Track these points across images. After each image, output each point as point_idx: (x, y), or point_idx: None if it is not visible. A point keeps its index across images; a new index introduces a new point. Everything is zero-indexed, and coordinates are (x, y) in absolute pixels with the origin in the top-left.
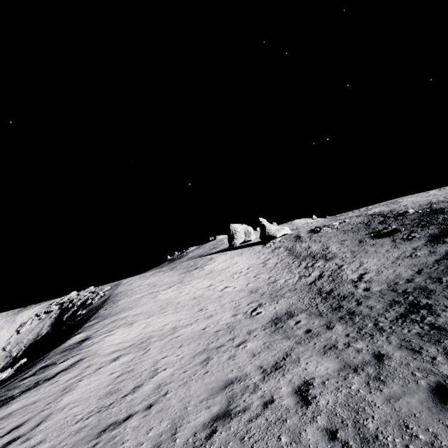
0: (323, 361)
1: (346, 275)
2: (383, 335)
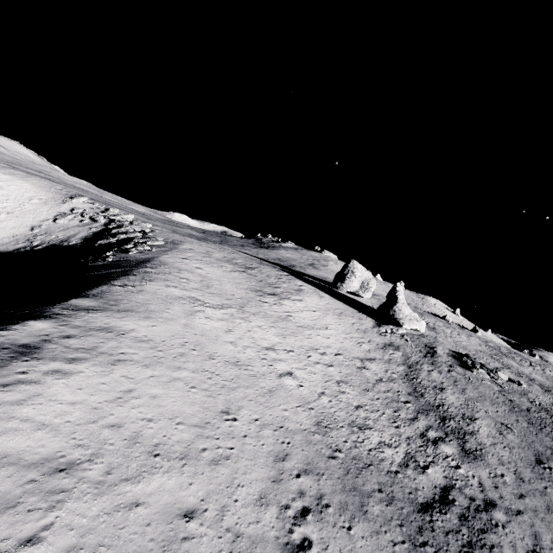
0: None
1: None
2: None
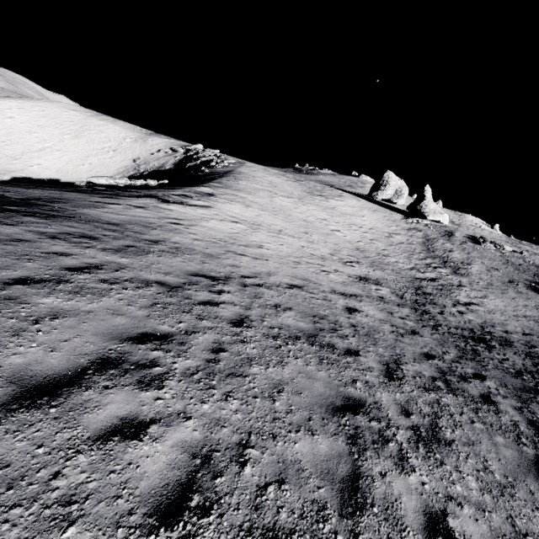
0: (376, 312)
1: (457, 294)
2: (433, 331)
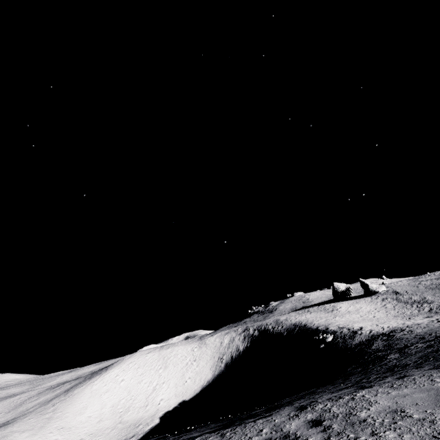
0: None
1: None
2: None
